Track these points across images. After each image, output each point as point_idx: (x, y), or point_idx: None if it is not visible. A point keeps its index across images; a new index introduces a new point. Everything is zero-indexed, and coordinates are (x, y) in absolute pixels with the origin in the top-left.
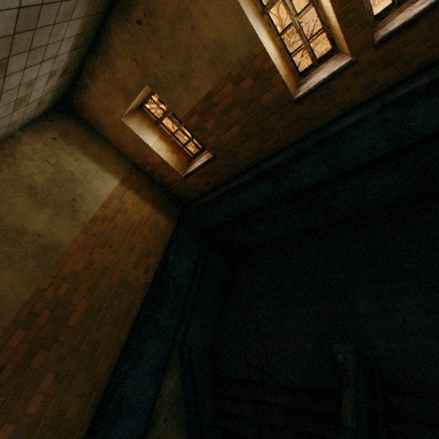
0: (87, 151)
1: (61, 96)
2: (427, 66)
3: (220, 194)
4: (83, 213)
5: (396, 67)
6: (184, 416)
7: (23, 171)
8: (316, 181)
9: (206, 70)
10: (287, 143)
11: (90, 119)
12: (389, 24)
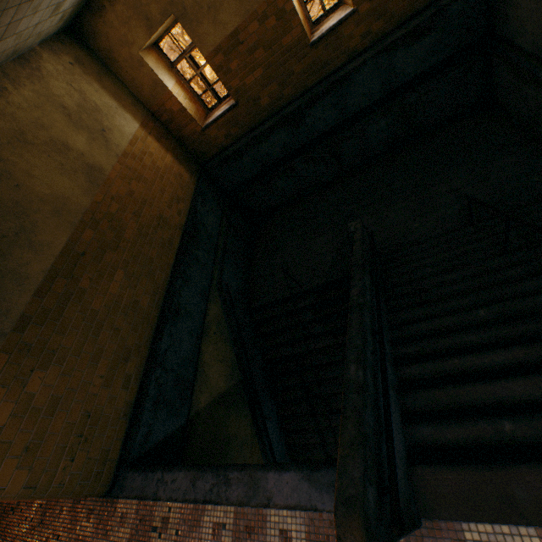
0: (104, 86)
1: (73, 17)
2: (404, 22)
3: (242, 145)
4: (114, 146)
5: (384, 20)
6: (229, 335)
7: (53, 90)
8: (329, 127)
9: (234, 5)
10: (304, 88)
11: (102, 50)
12: None
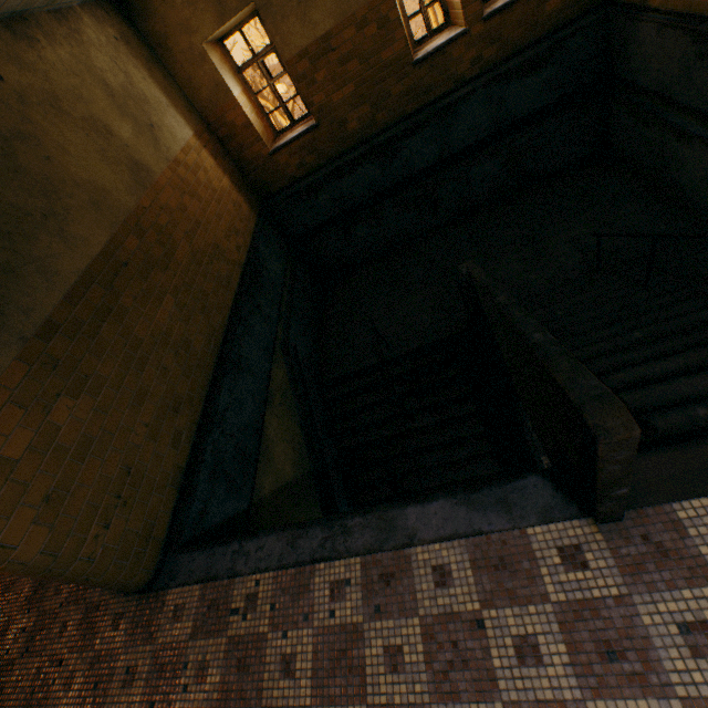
0: (153, 76)
1: None
2: (519, 52)
3: (320, 177)
4: (165, 147)
5: (497, 47)
6: (296, 411)
7: (95, 61)
8: (427, 165)
9: (329, 3)
10: (401, 116)
11: (154, 34)
12: (493, 5)
